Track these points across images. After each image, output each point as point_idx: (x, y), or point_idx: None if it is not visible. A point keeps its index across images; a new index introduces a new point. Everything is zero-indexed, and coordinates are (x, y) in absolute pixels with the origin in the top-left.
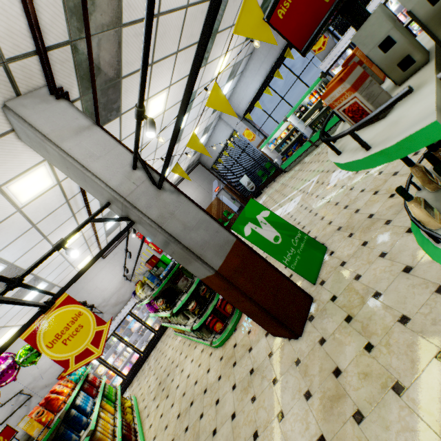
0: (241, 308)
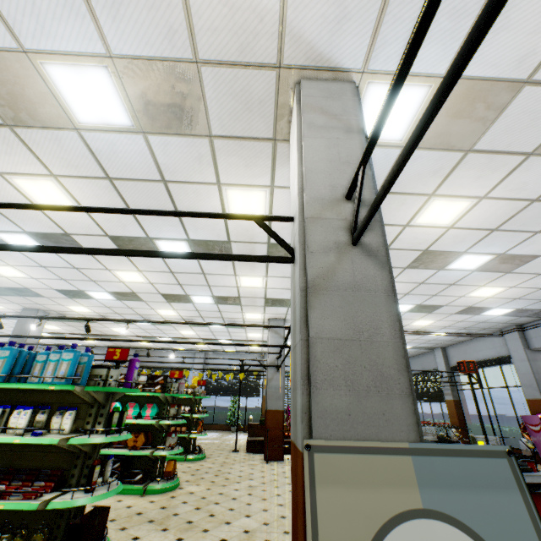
0: None
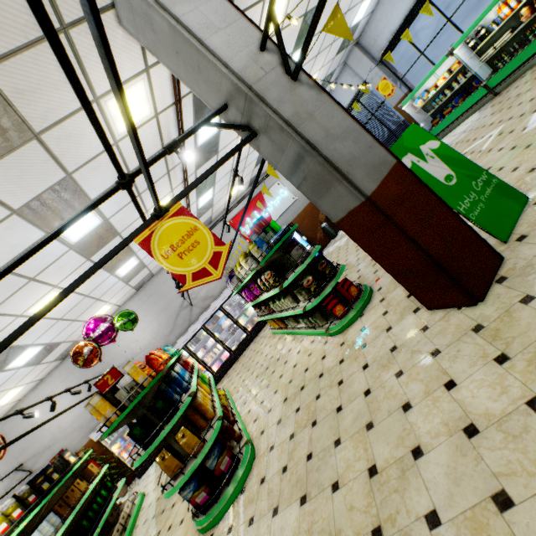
0: (389, 264)
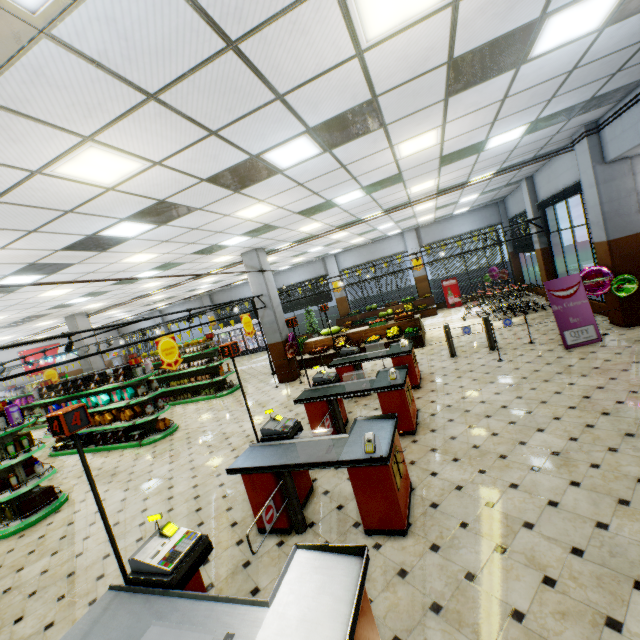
0: None
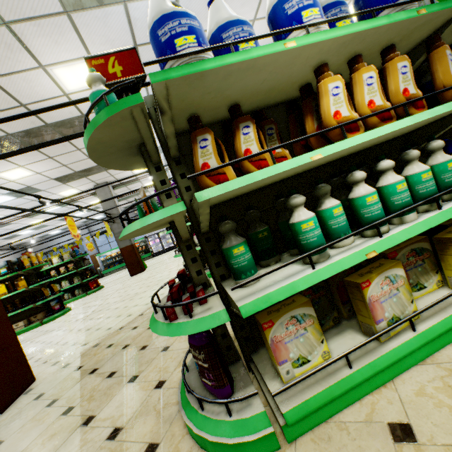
0: (129, 261)
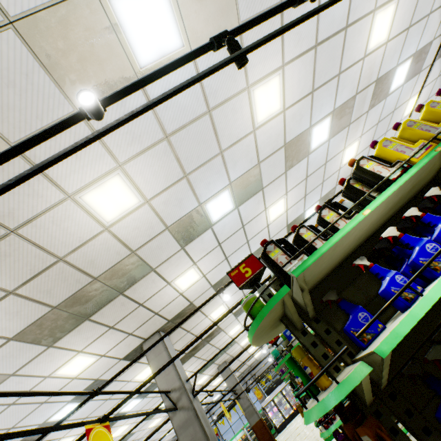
0: (263, 440)
